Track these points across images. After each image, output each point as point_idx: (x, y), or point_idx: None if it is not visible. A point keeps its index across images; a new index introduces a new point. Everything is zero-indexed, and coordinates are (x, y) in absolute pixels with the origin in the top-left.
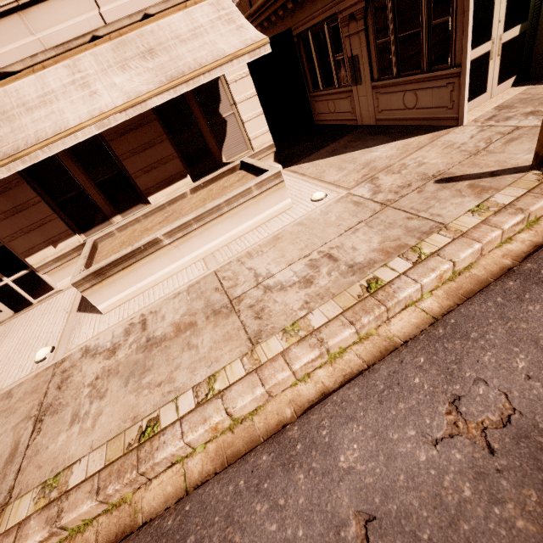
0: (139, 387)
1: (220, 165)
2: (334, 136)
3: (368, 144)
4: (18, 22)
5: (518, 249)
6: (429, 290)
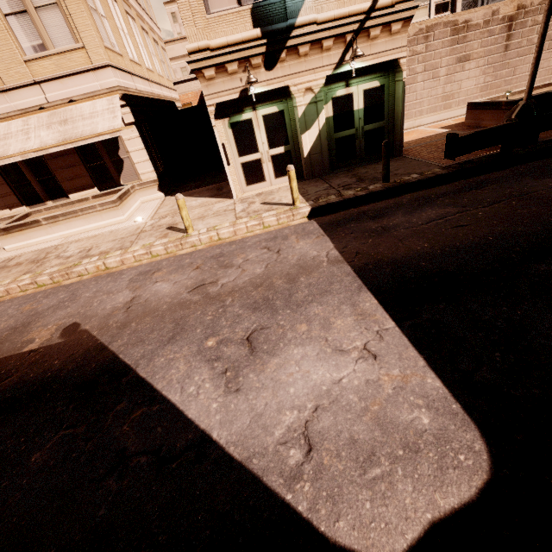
0: None
1: (119, 185)
2: (214, 182)
3: (204, 195)
4: (3, 97)
5: (134, 265)
6: (93, 272)
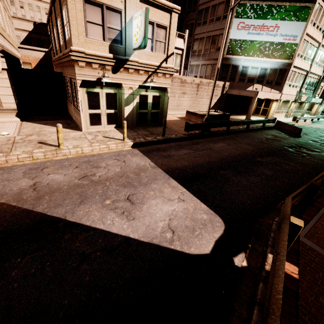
0: None
1: None
2: (60, 118)
3: None
4: None
5: (18, 164)
6: None
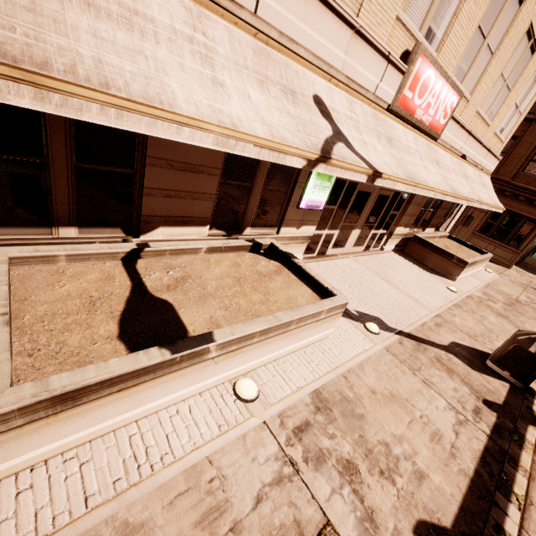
0: (528, 318)
1: (438, 229)
2: None
3: None
4: (479, 148)
5: None
6: None
